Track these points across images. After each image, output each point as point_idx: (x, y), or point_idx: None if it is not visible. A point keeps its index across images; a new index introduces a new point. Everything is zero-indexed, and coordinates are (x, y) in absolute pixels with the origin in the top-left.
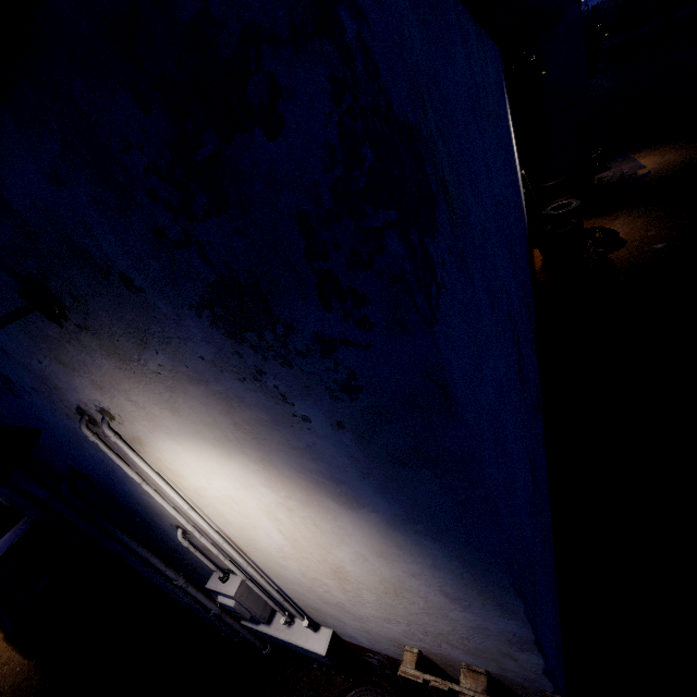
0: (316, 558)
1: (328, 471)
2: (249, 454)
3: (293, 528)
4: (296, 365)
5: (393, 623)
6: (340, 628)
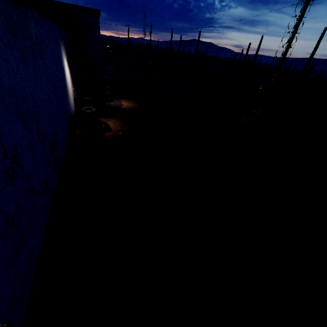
0: None
1: None
2: None
3: None
4: None
5: None
6: None
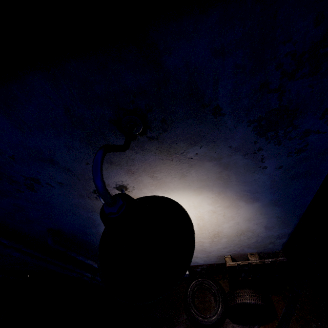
0: (209, 231)
1: (255, 189)
2: (214, 190)
3: (208, 221)
4: (283, 144)
5: (227, 248)
6: (192, 261)
